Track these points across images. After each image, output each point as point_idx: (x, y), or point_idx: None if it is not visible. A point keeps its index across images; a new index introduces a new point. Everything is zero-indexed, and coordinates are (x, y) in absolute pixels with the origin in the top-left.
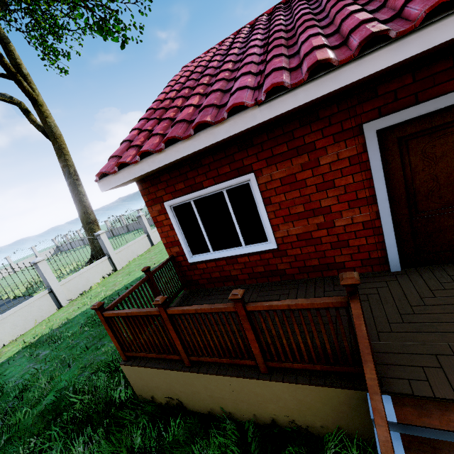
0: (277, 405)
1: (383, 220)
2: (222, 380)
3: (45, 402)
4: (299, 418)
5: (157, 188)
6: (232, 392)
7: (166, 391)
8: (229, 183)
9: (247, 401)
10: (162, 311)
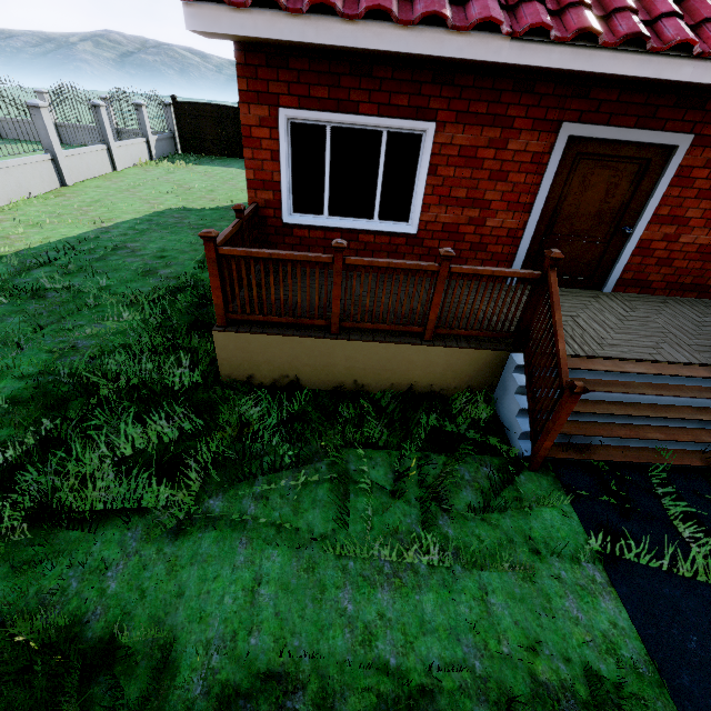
0: (425, 371)
1: (526, 232)
2: (377, 348)
3: (4, 390)
4: (438, 382)
5: (275, 75)
6: (381, 361)
7: (281, 367)
8: (399, 123)
9: (393, 370)
10: (339, 259)
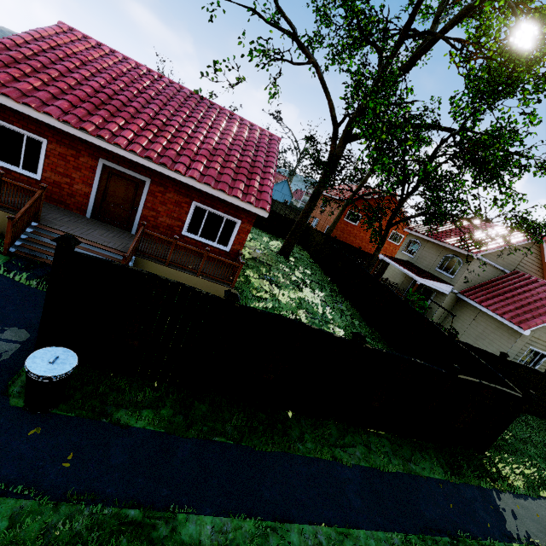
0: None
1: (92, 196)
2: None
3: None
4: (1, 228)
5: None
6: None
7: None
8: (31, 135)
9: None
10: None
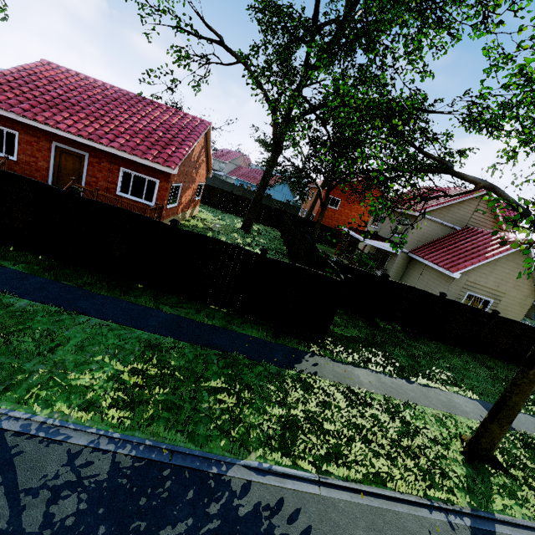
0: None
1: (51, 169)
2: None
3: None
4: None
5: None
6: None
7: None
8: (8, 130)
9: None
10: None
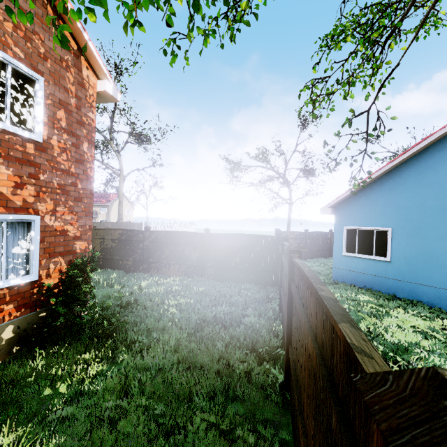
0: None
1: None
2: None
3: None
4: None
5: None
6: None
7: None
8: None
9: None
10: None
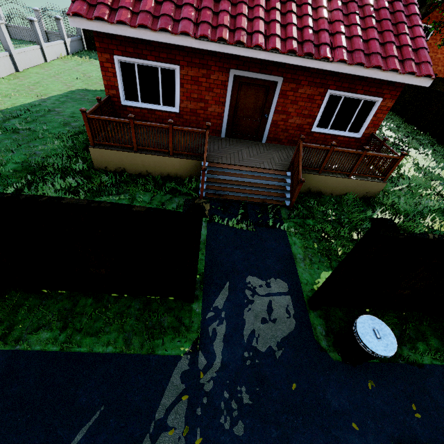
0: (172, 168)
1: (225, 114)
2: (152, 157)
3: (10, 167)
4: (178, 173)
5: (111, 42)
6: (155, 163)
7: (117, 164)
8: (164, 65)
9: (160, 167)
10: (132, 122)
